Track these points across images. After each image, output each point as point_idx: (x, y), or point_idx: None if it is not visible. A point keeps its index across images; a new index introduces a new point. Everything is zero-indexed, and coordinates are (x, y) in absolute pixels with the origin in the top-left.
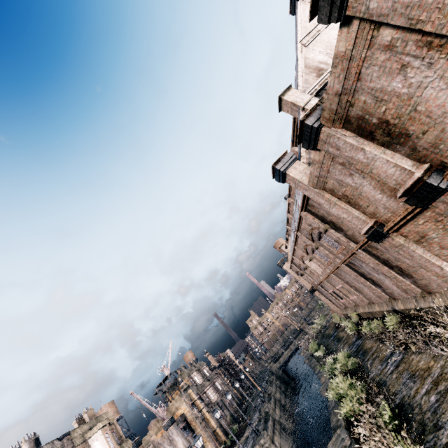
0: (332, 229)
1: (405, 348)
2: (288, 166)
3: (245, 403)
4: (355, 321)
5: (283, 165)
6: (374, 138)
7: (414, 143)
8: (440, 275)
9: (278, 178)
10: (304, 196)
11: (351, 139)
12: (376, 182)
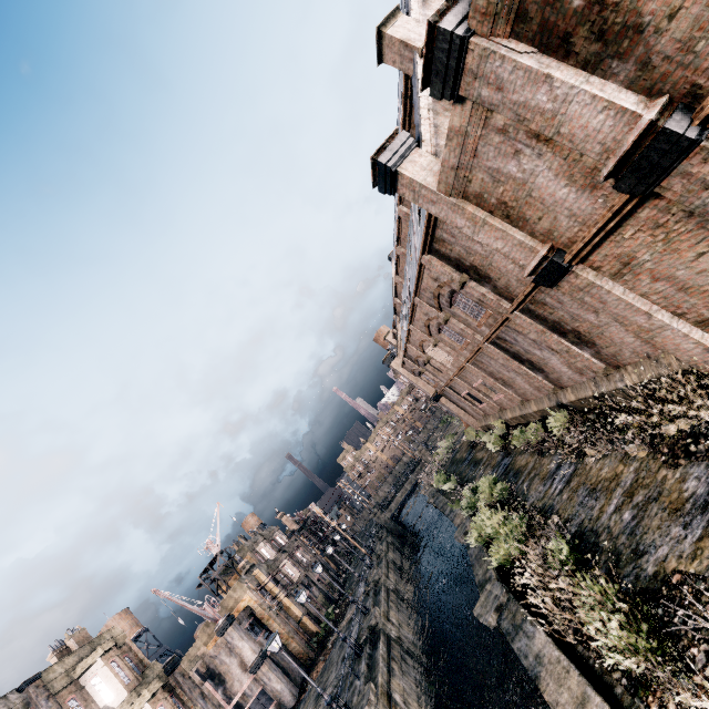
0: (474, 281)
1: (578, 455)
2: (400, 159)
3: (343, 575)
4: (500, 433)
5: (392, 156)
6: (570, 52)
7: (647, 47)
8: (645, 329)
9: (384, 184)
10: (429, 221)
11: (526, 58)
12: (562, 160)
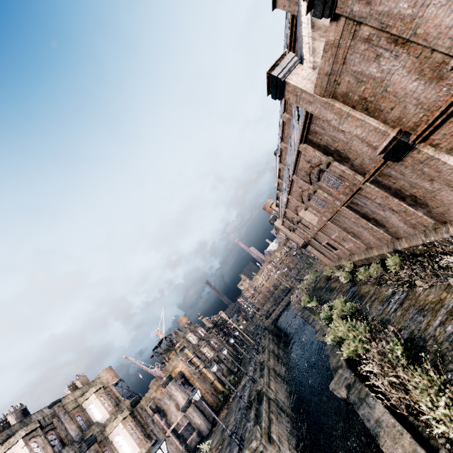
0: (336, 161)
1: (409, 285)
2: (287, 72)
3: (240, 357)
4: (349, 270)
5: (282, 70)
6: None
7: None
8: None
9: (275, 91)
10: (306, 118)
11: None
12: (415, 59)
